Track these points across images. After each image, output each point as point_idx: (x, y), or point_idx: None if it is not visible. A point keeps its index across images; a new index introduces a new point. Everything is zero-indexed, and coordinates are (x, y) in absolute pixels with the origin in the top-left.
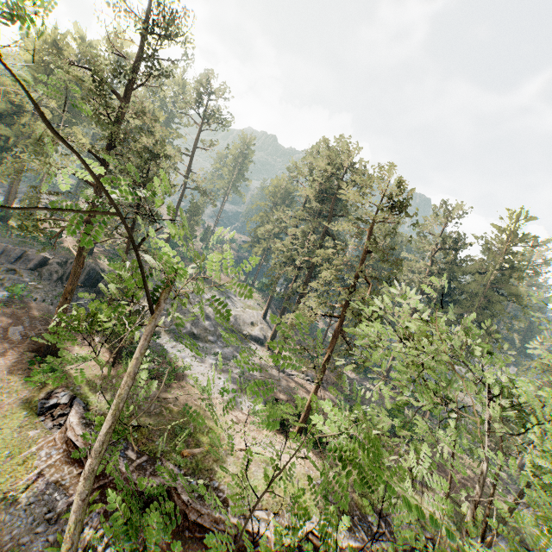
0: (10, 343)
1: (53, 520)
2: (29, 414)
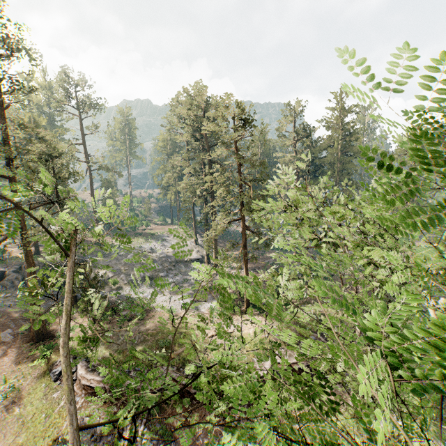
0: (6, 345)
1: (98, 438)
2: (47, 384)
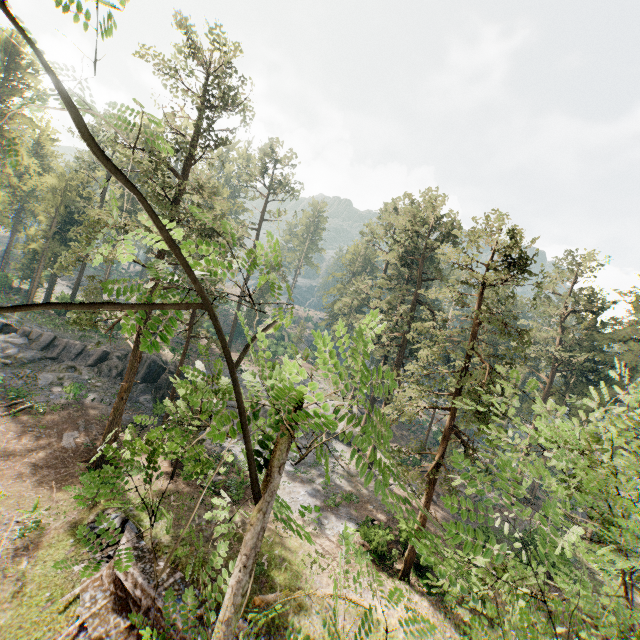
0: (63, 452)
1: None
2: (76, 542)
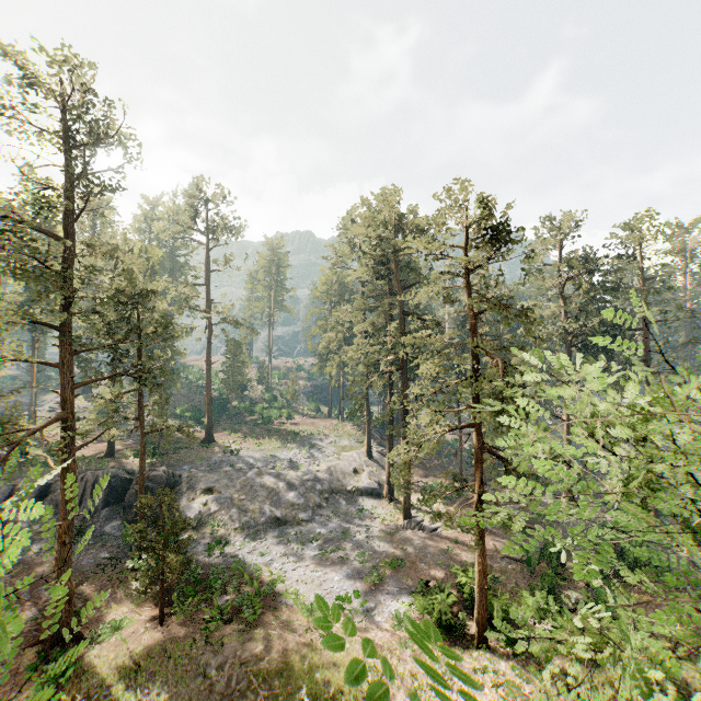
0: None
1: None
2: None
